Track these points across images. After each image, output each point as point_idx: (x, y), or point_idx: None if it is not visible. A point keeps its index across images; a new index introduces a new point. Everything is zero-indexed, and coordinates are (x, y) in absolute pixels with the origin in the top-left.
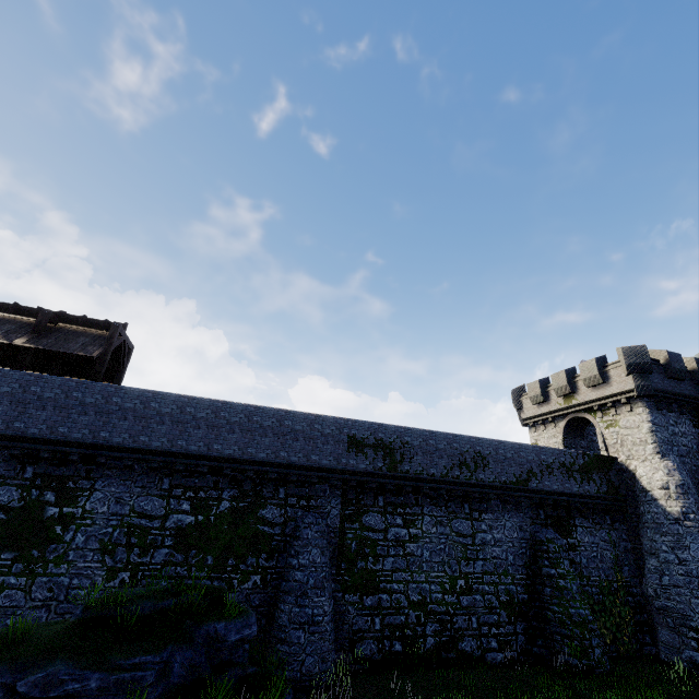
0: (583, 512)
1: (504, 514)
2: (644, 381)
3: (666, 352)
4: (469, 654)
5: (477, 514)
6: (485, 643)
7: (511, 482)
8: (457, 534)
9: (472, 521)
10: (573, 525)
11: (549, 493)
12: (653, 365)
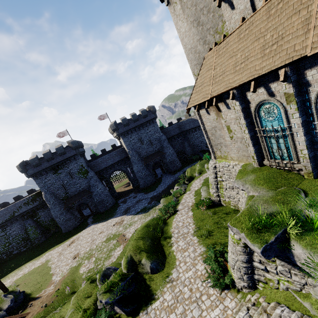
0: (40, 208)
1: (13, 224)
2: (26, 175)
3: (29, 161)
4: (16, 253)
5: (5, 229)
6: (20, 249)
7: (9, 218)
8: (1, 236)
9: (4, 231)
10: (37, 213)
11: (23, 213)
12: (28, 166)
